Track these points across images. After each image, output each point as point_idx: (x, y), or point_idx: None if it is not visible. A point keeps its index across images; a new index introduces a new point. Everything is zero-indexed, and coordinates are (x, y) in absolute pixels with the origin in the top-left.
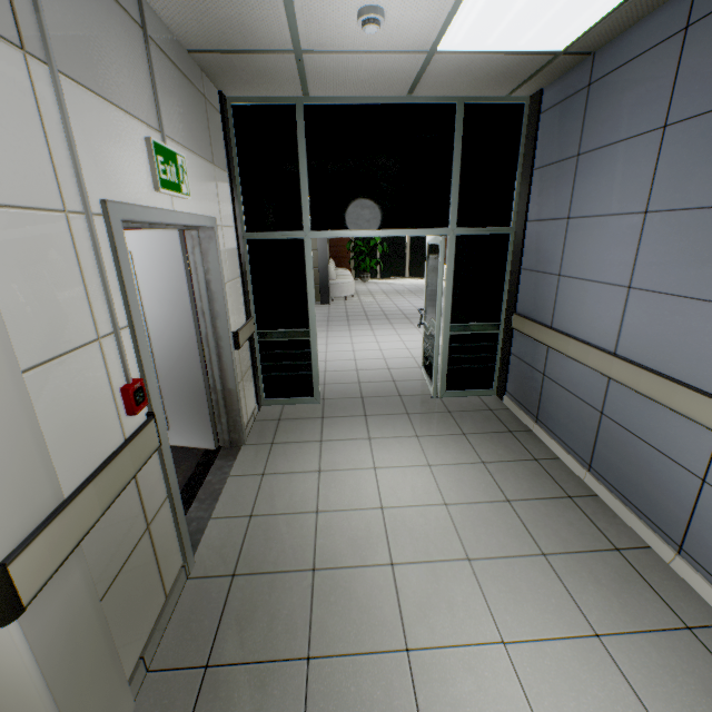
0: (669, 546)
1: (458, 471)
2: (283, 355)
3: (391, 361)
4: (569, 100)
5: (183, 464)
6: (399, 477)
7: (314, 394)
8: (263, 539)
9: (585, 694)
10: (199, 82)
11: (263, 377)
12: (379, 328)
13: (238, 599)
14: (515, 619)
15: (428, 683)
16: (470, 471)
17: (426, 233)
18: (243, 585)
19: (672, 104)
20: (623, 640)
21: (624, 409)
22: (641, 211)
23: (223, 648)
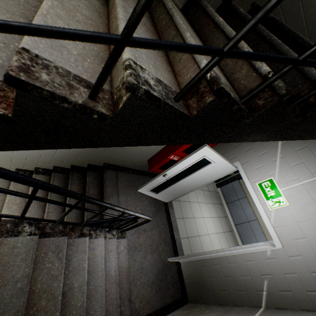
0: None
1: (216, 220)
2: None
3: None
4: None
5: (161, 210)
6: (208, 222)
7: None
8: (193, 246)
9: None
10: None
11: None
12: None
13: None
14: None
15: None
16: (217, 220)
17: None
18: None
19: None
20: None
21: (254, 226)
22: None
23: None
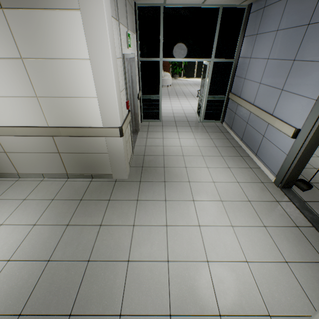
0: (254, 155)
1: (203, 140)
2: (150, 104)
3: (185, 110)
4: (258, 11)
5: None
6: (186, 140)
7: (159, 119)
8: (150, 150)
9: (222, 174)
10: (131, 2)
11: (142, 112)
12: (181, 99)
13: (146, 159)
14: (211, 165)
15: (190, 171)
16: (207, 140)
17: (203, 60)
18: (147, 157)
19: (280, 23)
20: (234, 168)
21: (252, 121)
22: (267, 58)
23: (145, 165)
